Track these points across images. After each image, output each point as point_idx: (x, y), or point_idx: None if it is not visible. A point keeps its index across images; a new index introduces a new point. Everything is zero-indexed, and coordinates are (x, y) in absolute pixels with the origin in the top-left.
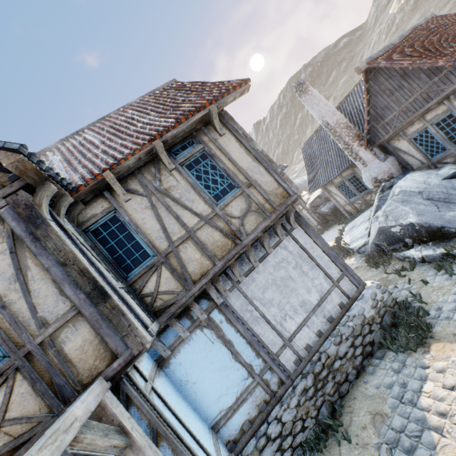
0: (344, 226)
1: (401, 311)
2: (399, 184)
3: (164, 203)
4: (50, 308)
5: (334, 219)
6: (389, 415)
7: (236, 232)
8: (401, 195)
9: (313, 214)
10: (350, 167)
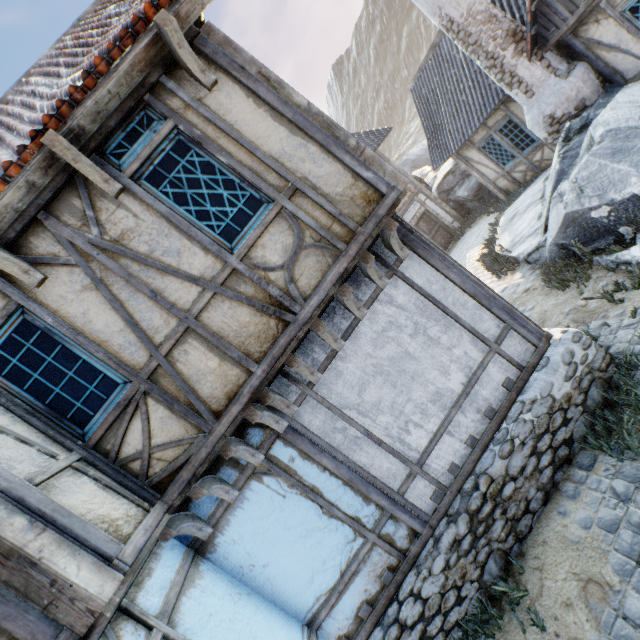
0: (498, 216)
1: (624, 378)
2: (602, 119)
3: (119, 271)
4: None
5: (480, 205)
6: (616, 589)
7: (282, 299)
8: (609, 141)
9: (444, 204)
10: (502, 105)
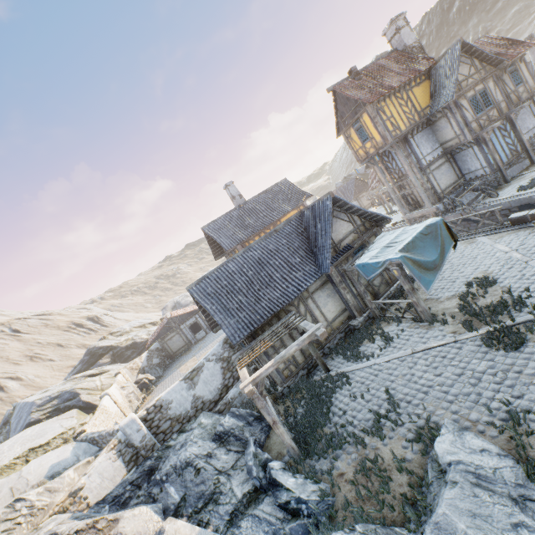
0: None
1: None
2: None
3: (503, 84)
4: (499, 98)
5: None
6: None
7: (520, 97)
8: None
9: None
10: None
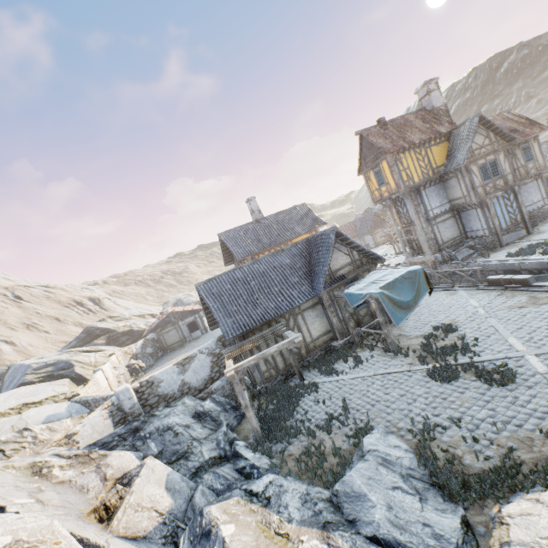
0: None
1: None
2: None
3: (514, 158)
4: (507, 170)
5: None
6: None
7: (528, 172)
8: None
9: None
10: None
